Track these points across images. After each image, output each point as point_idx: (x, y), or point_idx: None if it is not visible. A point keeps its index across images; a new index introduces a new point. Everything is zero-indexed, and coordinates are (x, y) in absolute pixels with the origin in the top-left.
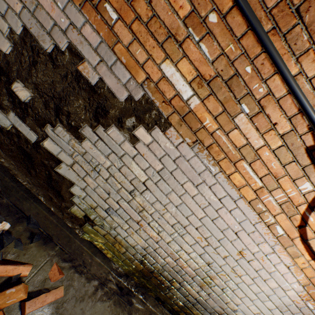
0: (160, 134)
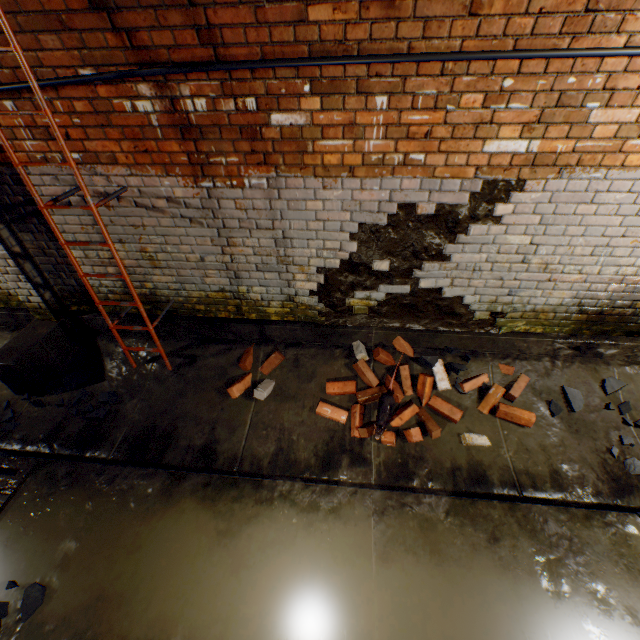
0: (519, 196)
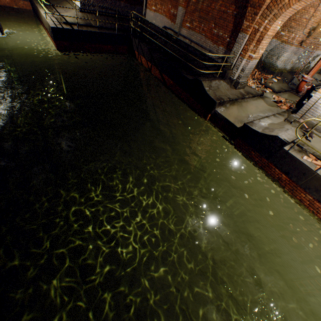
0: None
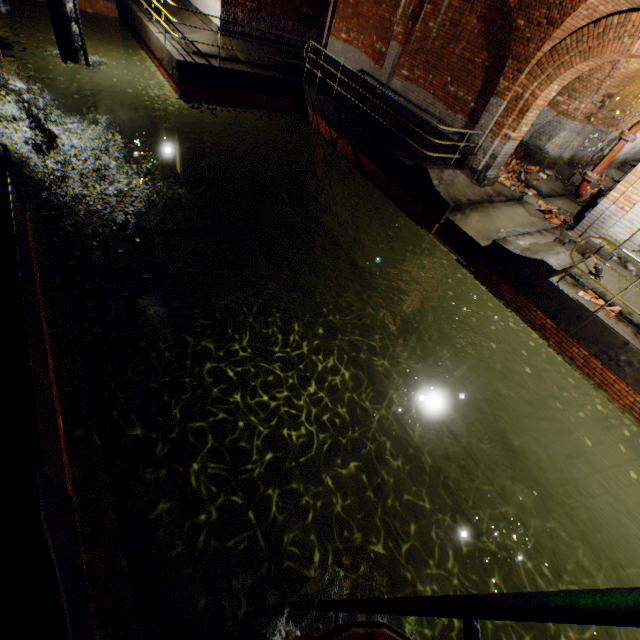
0: None
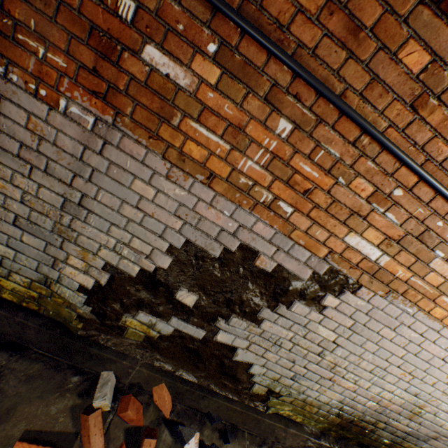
0: (349, 296)
